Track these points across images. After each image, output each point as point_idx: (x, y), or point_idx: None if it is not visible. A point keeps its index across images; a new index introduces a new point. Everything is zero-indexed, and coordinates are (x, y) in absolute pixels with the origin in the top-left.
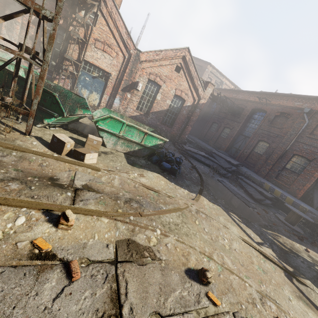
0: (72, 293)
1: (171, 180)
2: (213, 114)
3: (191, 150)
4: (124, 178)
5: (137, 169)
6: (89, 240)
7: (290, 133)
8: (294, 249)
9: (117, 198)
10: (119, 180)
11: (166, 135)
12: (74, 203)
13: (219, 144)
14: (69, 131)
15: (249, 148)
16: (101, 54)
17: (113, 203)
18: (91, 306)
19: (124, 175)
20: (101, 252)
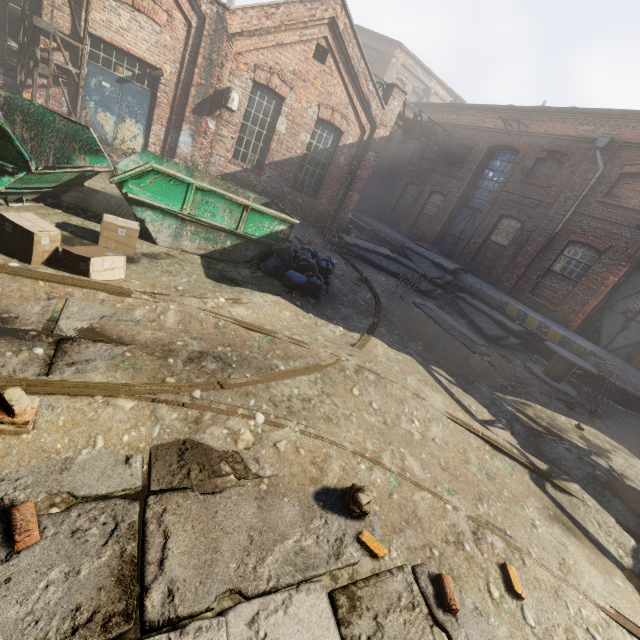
0: (12, 578)
1: (308, 308)
2: (408, 164)
3: (359, 244)
4: (191, 308)
5: (229, 288)
6: (81, 451)
7: (566, 196)
8: (555, 428)
9: (167, 354)
10: (178, 314)
11: (306, 215)
12: (51, 371)
13: (421, 231)
14: (63, 210)
15: (480, 234)
16: (129, 18)
17: (156, 365)
18: (62, 602)
19: (192, 303)
20: (108, 475)
